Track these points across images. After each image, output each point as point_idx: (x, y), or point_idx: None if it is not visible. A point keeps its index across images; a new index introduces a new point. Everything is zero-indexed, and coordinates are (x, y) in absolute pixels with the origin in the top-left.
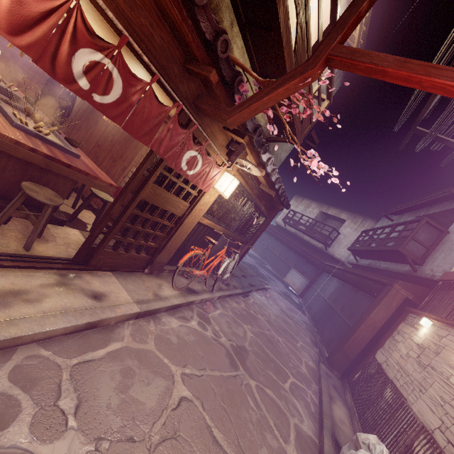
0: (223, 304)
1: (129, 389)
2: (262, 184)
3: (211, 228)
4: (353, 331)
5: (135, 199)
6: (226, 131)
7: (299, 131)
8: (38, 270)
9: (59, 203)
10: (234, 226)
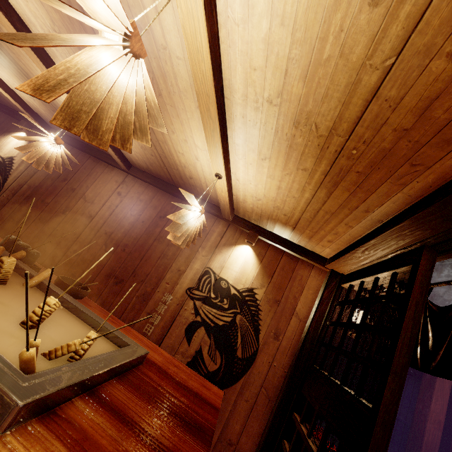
0: None
1: None
2: None
3: None
4: (419, 433)
5: None
6: None
7: None
8: None
9: None
10: None
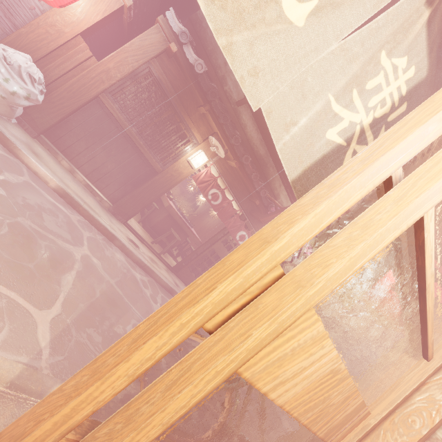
0: None
1: None
2: None
3: None
4: None
5: (210, 247)
6: None
7: None
8: (161, 262)
9: (180, 239)
10: None
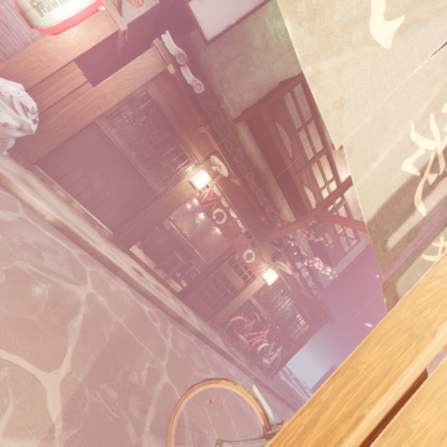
0: (258, 386)
1: (190, 352)
2: (303, 289)
3: (258, 312)
4: None
5: (217, 268)
6: (272, 245)
7: (331, 256)
8: (167, 289)
9: (184, 263)
10: (277, 318)
